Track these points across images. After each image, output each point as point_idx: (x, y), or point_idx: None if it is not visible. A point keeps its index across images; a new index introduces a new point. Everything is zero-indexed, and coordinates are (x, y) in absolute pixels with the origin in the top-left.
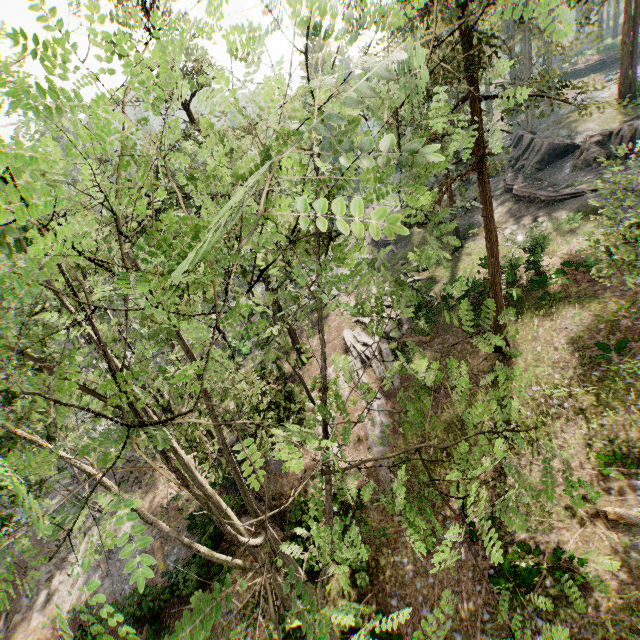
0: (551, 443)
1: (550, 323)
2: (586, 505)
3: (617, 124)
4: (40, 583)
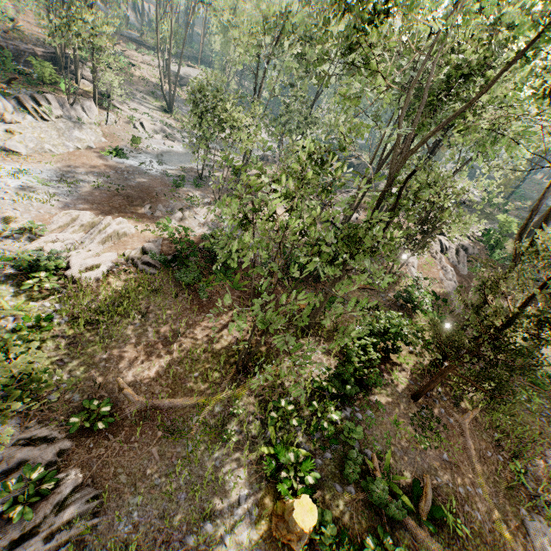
0: None
1: None
2: None
3: None
4: (174, 207)
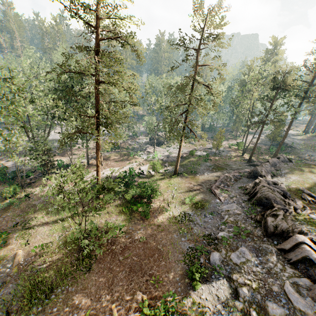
0: (54, 233)
1: (114, 215)
2: (25, 247)
3: (293, 187)
4: None
